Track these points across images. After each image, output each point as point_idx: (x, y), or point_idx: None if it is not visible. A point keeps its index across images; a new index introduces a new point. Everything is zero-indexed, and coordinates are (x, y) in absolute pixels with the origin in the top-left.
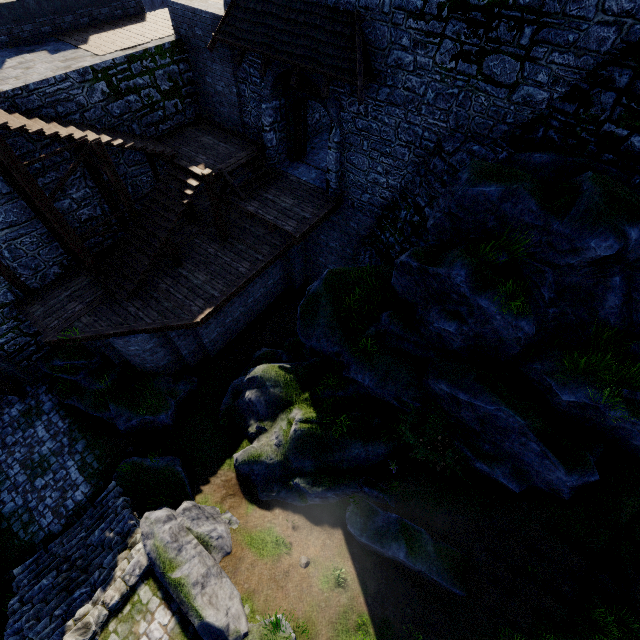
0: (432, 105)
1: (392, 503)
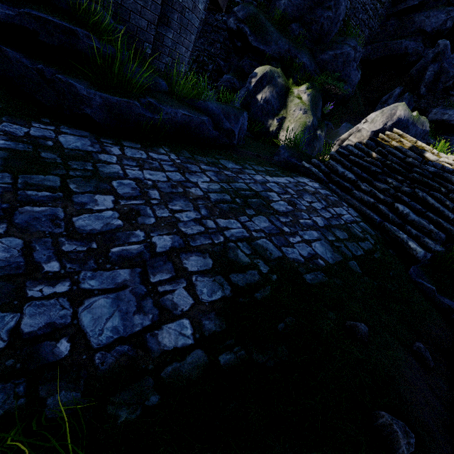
0: None
1: (333, 128)
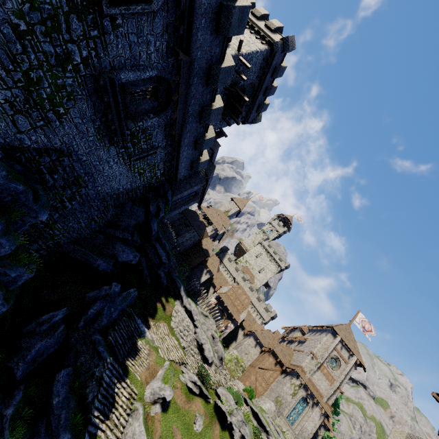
0: None
1: None
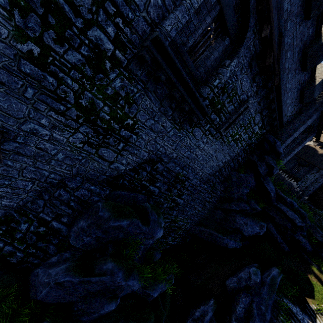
0: (61, 161)
1: None
